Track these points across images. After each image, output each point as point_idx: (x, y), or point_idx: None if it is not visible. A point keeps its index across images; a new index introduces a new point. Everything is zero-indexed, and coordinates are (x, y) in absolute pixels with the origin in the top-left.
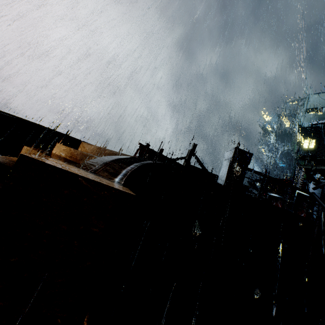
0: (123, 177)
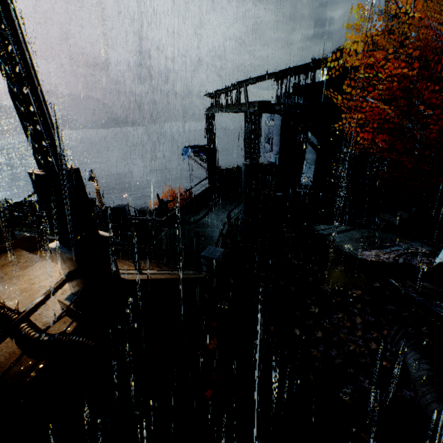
0: None
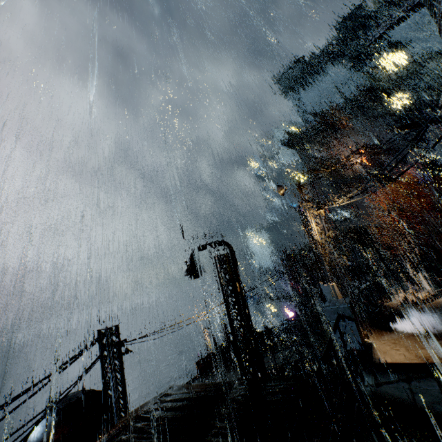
0: None
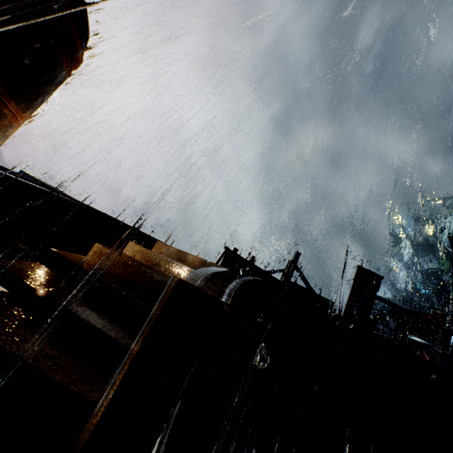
0: (228, 298)
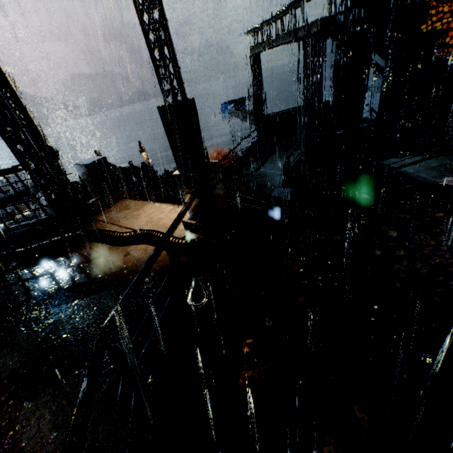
0: None
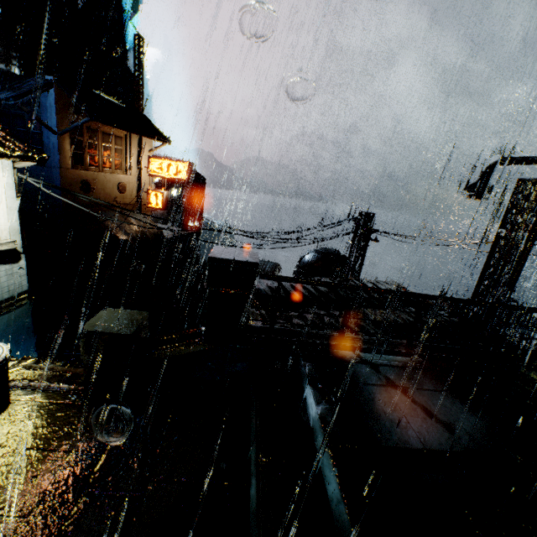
0: None
